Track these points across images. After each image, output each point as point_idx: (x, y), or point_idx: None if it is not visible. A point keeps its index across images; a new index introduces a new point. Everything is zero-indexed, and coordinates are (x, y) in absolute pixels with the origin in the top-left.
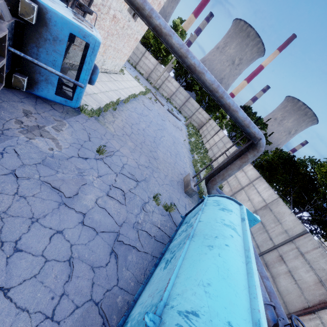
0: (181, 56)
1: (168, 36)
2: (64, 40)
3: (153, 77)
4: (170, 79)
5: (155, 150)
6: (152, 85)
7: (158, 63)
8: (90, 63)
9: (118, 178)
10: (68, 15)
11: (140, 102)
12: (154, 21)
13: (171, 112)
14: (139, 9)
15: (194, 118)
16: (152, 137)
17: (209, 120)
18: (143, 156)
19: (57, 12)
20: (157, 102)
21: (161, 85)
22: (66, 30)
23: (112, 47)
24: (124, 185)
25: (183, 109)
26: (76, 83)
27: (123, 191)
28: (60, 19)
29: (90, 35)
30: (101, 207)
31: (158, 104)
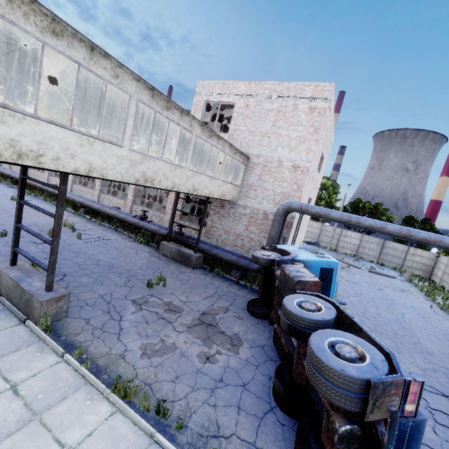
0: (404, 237)
1: (382, 228)
2: (317, 274)
3: (323, 240)
4: (346, 233)
5: (416, 340)
6: (327, 248)
7: (323, 224)
8: (335, 280)
9: (423, 395)
10: (315, 257)
11: (340, 279)
12: (363, 224)
13: (375, 271)
14: (346, 223)
15: (409, 264)
16: (394, 321)
17: (437, 259)
18: (414, 354)
19: (312, 260)
20: (350, 268)
21: (336, 244)
22: (317, 268)
23: (296, 242)
24: (439, 405)
25: (384, 259)
26: (340, 303)
27: (447, 414)
28: (313, 263)
29: (333, 262)
30: (447, 441)
31: (354, 270)
